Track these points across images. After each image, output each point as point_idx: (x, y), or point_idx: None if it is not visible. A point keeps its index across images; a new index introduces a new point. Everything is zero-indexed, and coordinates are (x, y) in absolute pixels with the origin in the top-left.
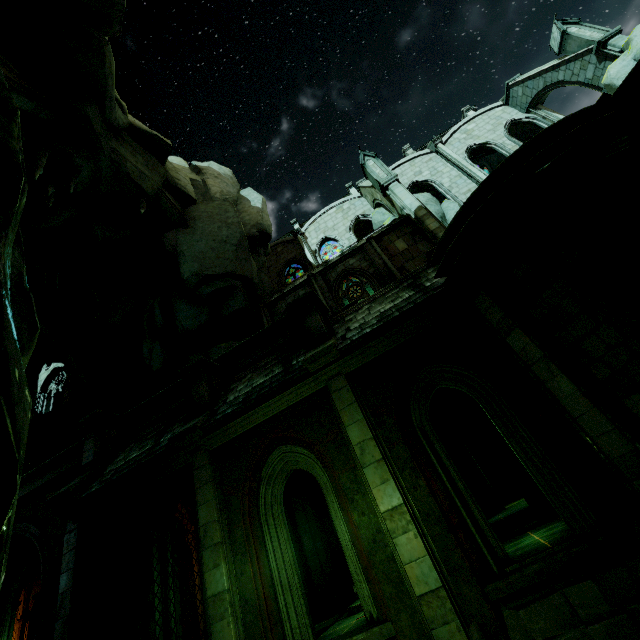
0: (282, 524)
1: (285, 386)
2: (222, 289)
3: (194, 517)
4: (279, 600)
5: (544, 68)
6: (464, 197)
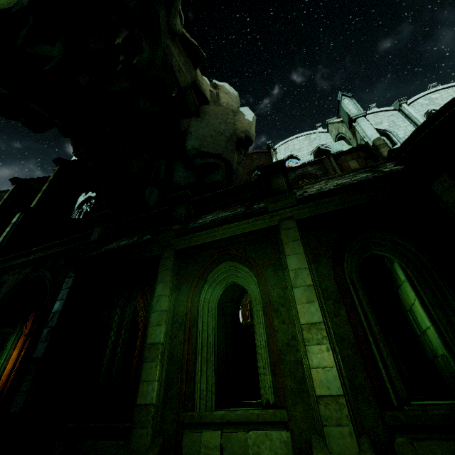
0: (213, 316)
1: (245, 217)
2: (210, 164)
3: (151, 295)
4: (197, 366)
5: None
6: None
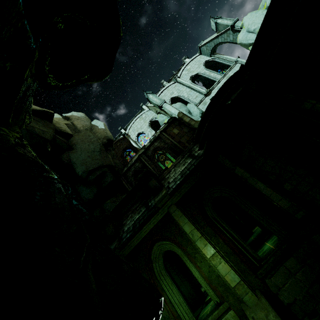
0: (167, 277)
1: (150, 217)
2: (99, 174)
3: None
4: (177, 311)
5: (212, 38)
6: (195, 100)
